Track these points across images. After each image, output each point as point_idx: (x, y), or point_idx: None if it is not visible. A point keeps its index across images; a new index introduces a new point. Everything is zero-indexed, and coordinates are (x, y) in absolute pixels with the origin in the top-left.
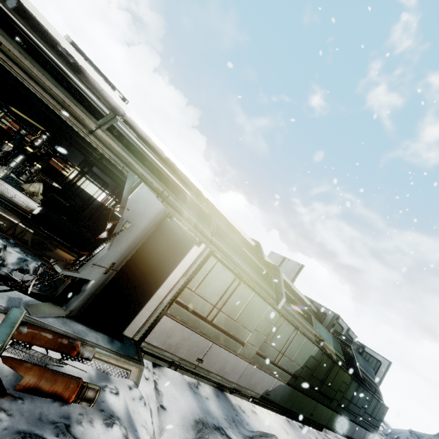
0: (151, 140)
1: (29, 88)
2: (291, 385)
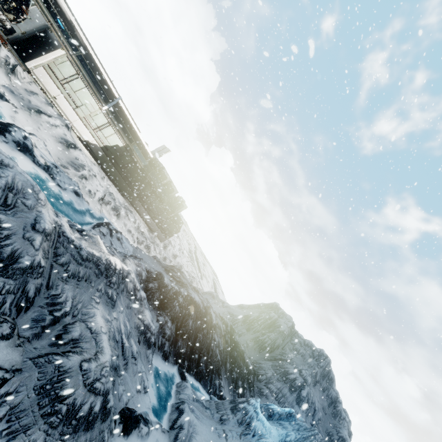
0: (65, 10)
1: None
2: (104, 151)
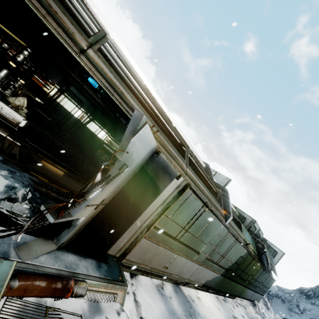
0: (132, 67)
1: None
2: (223, 275)
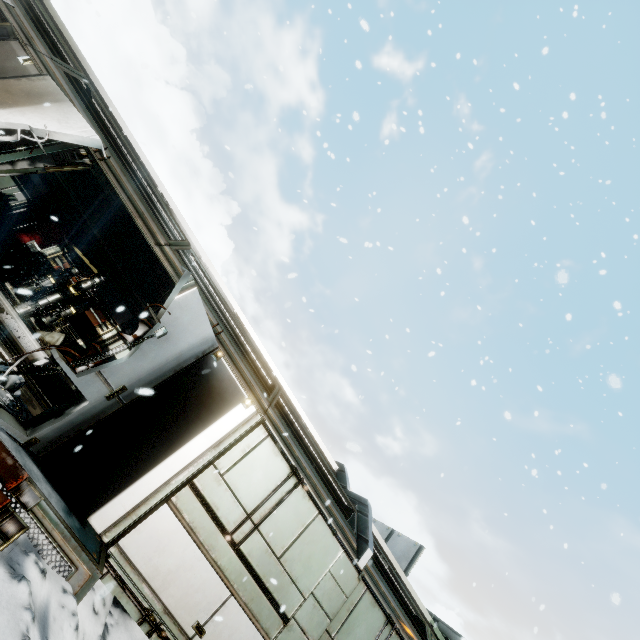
0: (223, 292)
1: (117, 192)
2: None
